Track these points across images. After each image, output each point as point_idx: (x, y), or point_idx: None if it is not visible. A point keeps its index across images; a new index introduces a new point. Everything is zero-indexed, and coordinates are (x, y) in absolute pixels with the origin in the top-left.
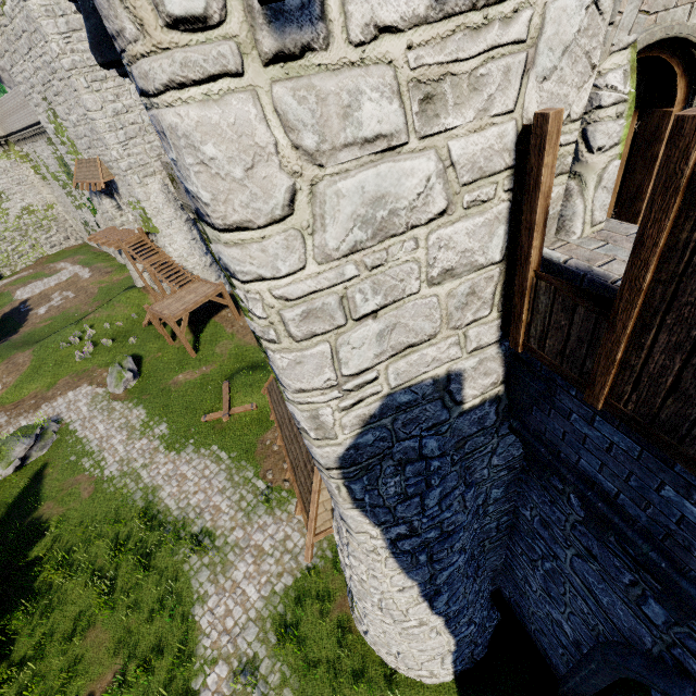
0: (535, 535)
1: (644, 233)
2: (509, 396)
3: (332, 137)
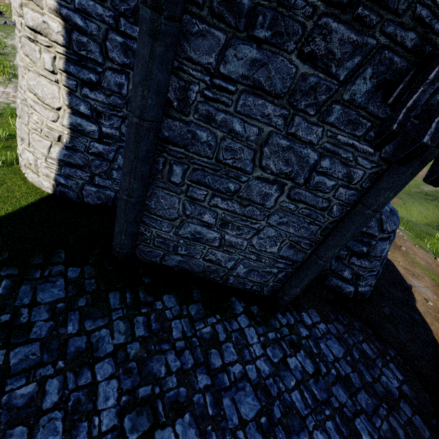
0: None
1: None
2: None
3: None
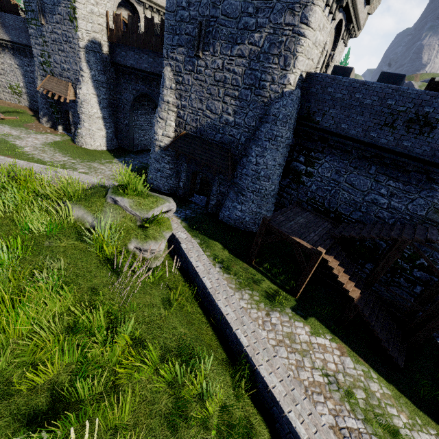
0: (120, 100)
1: (114, 21)
2: (110, 57)
3: (89, 1)
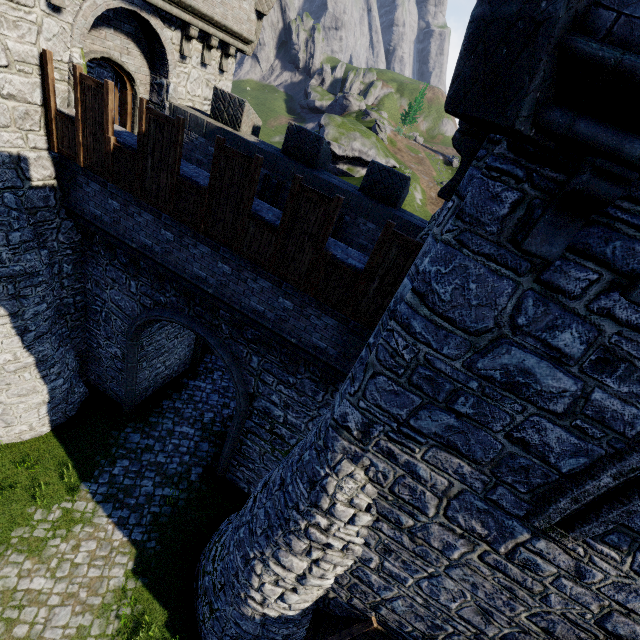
0: (96, 298)
1: (75, 96)
2: (62, 190)
3: None
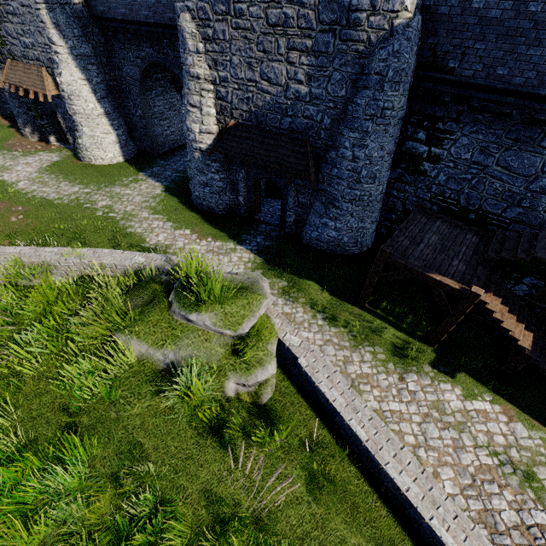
0: (122, 80)
1: None
2: (87, 7)
3: None
